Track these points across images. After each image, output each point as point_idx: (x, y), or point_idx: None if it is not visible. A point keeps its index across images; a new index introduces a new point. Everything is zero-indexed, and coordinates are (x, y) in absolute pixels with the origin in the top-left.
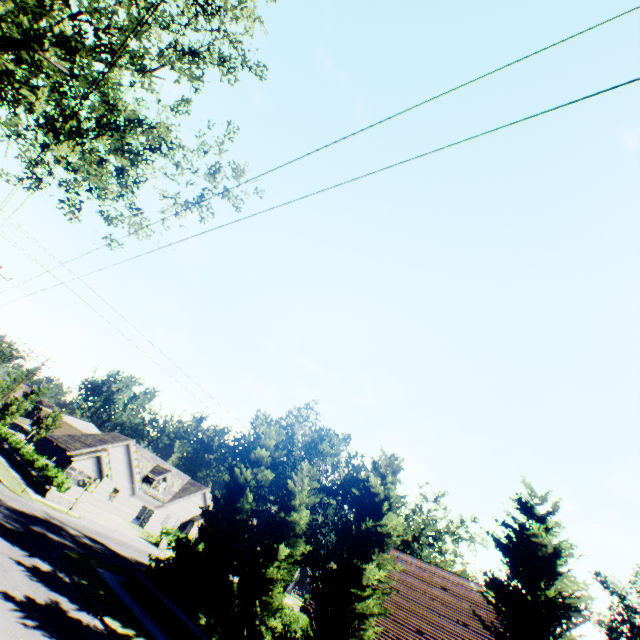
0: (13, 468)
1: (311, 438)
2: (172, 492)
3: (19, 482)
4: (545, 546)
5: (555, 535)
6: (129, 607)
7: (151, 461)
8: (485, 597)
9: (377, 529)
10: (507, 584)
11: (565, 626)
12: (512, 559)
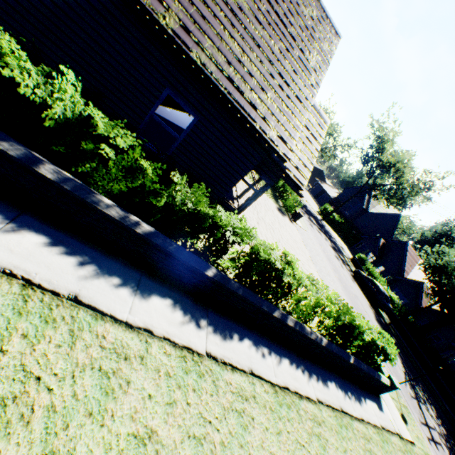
0: (211, 323)
1: None
2: None
3: (371, 431)
4: None
5: None
6: None
7: None
8: None
9: None
10: None
11: None
12: None
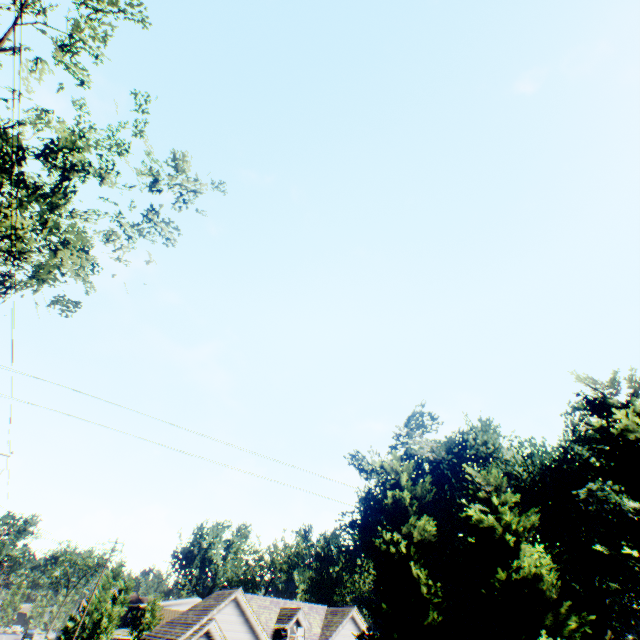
0: None
1: (447, 450)
2: (314, 637)
3: None
4: None
5: None
6: None
7: (272, 607)
8: None
9: None
10: None
11: None
12: None
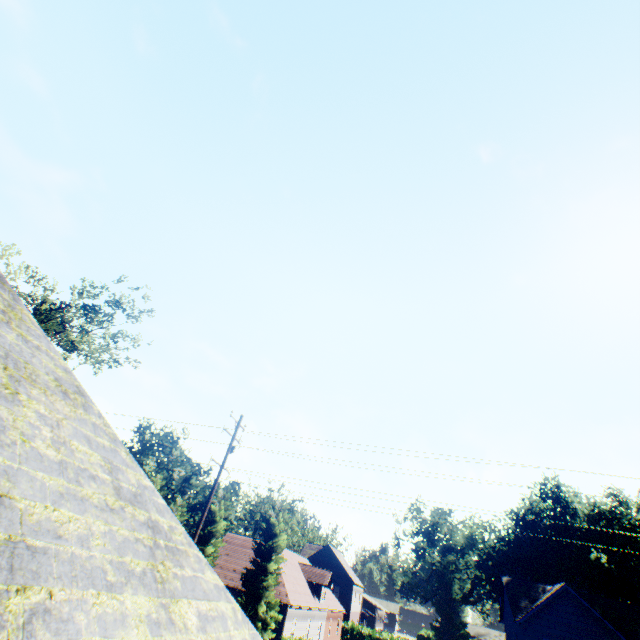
0: None
1: (185, 476)
2: None
3: None
4: (276, 525)
5: (282, 519)
6: None
7: None
8: (253, 549)
9: (214, 529)
10: (261, 542)
11: (276, 552)
12: (264, 532)
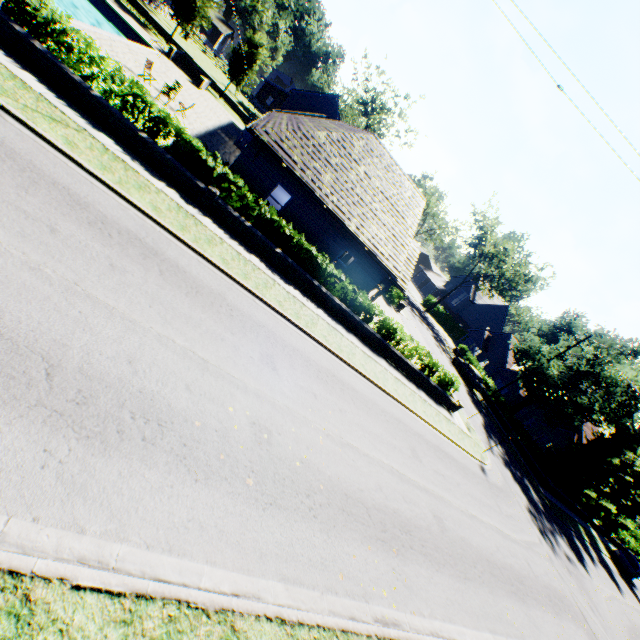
0: (368, 349)
1: None
2: None
3: (442, 416)
4: None
5: None
6: (562, 509)
7: None
8: None
9: None
10: None
11: None
12: None
